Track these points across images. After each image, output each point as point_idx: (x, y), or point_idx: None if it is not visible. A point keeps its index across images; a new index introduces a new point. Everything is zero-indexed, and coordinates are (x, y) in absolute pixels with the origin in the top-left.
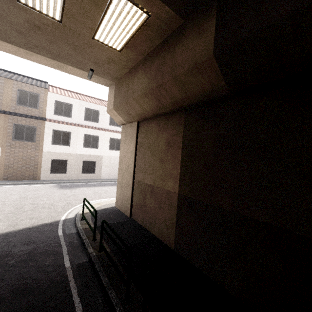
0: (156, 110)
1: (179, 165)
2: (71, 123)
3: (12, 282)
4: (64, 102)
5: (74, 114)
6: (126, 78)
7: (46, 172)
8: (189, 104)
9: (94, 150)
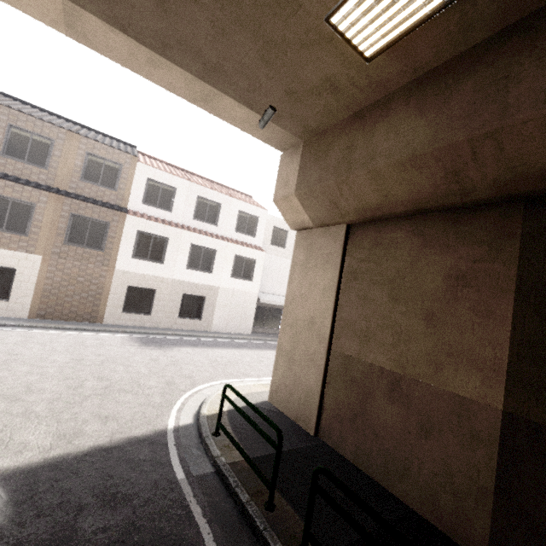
0: (427, 200)
1: (504, 336)
2: (170, 222)
3: None
4: (162, 182)
5: (177, 206)
6: (346, 129)
7: (115, 309)
8: None
9: (205, 275)
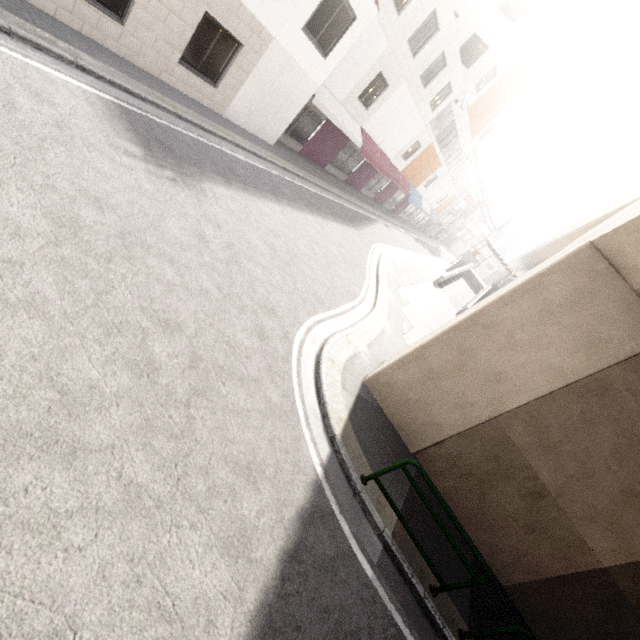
0: None
1: None
2: None
3: None
4: None
5: None
6: None
7: None
8: None
9: None
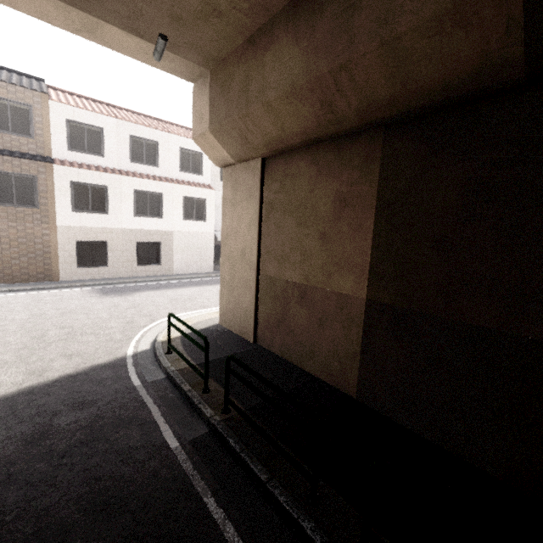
0: (314, 131)
1: (368, 244)
2: (105, 168)
3: (77, 490)
4: (85, 123)
5: (109, 149)
6: (242, 57)
7: (68, 265)
8: (404, 110)
9: (155, 221)
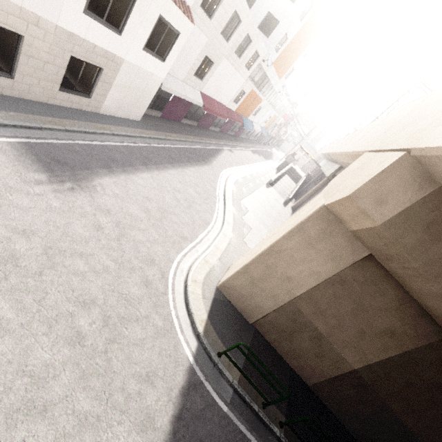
0: (431, 312)
1: (382, 358)
2: None
3: None
4: None
5: None
6: None
7: None
8: None
9: (110, 35)
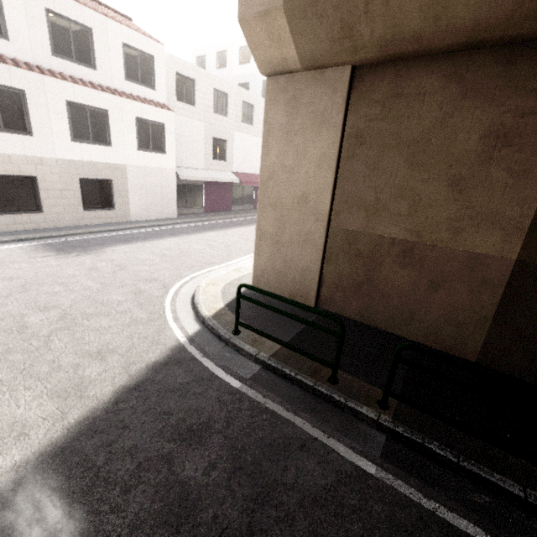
0: (494, 27)
1: (536, 195)
2: (14, 60)
3: None
4: None
5: (14, 27)
6: None
7: None
8: None
9: (102, 150)
